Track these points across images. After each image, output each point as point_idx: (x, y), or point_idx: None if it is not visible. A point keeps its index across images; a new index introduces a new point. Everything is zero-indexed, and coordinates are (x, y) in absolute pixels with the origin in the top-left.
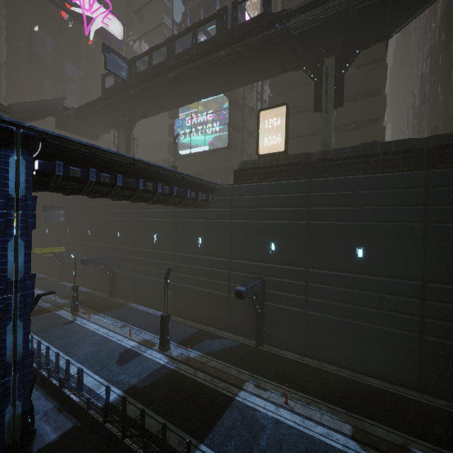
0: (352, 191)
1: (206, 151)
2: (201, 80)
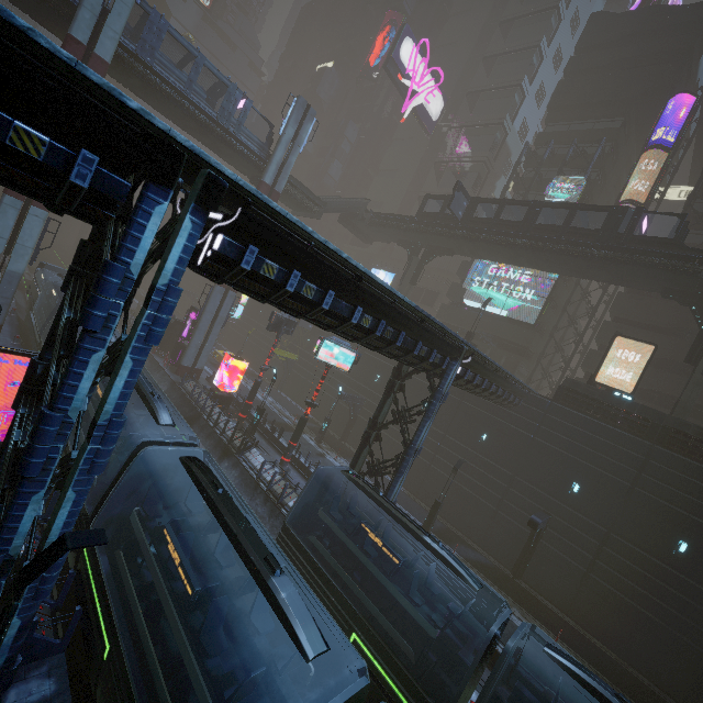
0: (700, 481)
1: (502, 316)
2: (552, 259)
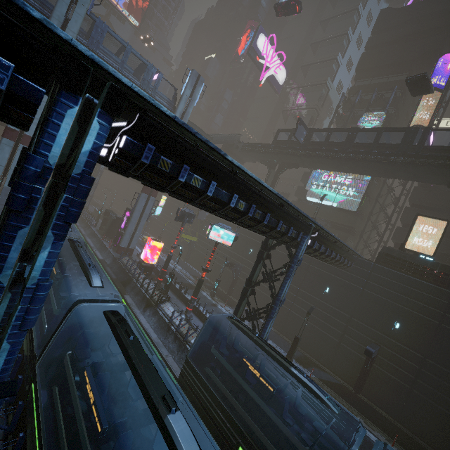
0: None
1: (333, 207)
2: (367, 166)
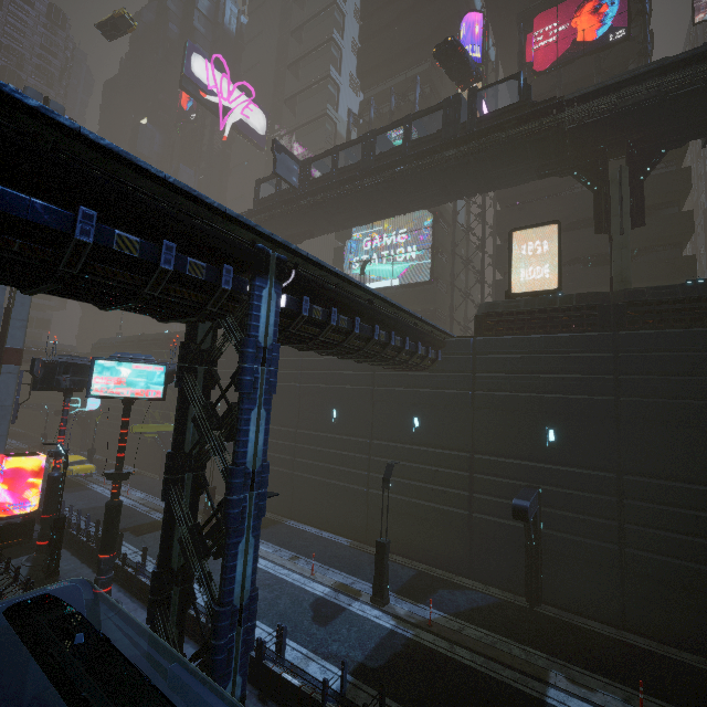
0: (694, 351)
1: (394, 286)
2: (410, 188)
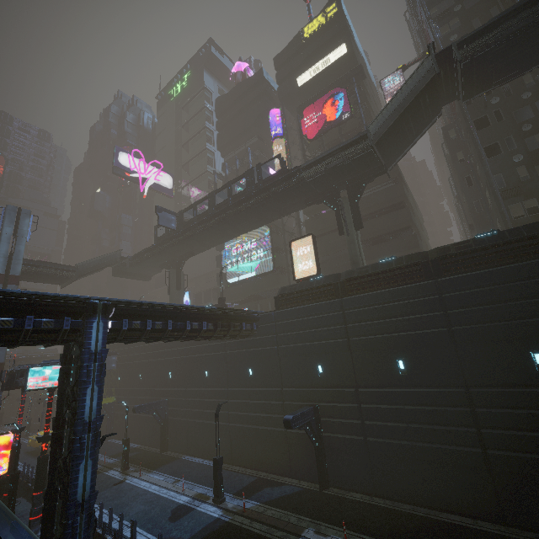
0: (379, 305)
1: (253, 276)
2: (239, 221)
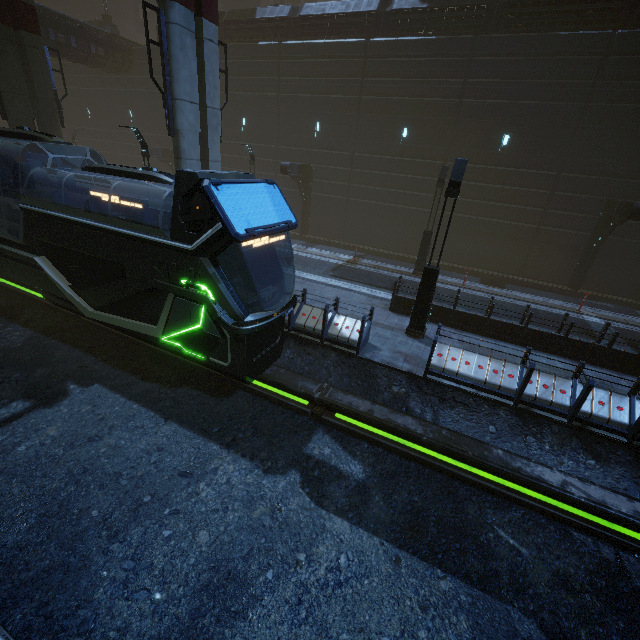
0: None
1: None
2: None
